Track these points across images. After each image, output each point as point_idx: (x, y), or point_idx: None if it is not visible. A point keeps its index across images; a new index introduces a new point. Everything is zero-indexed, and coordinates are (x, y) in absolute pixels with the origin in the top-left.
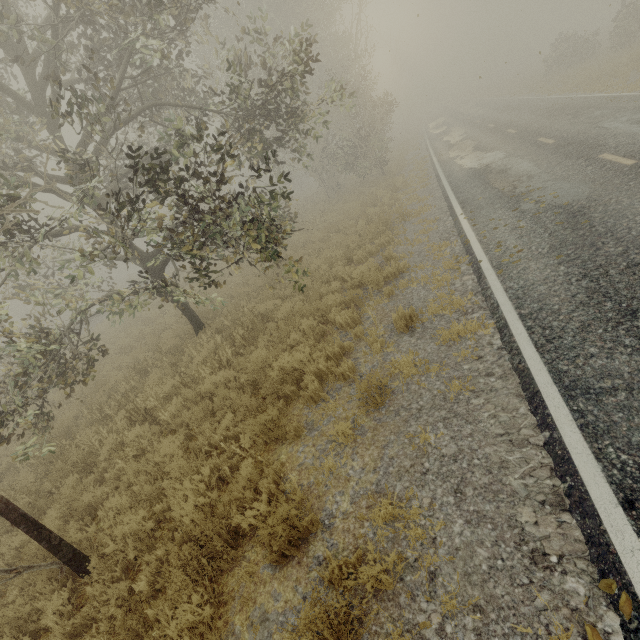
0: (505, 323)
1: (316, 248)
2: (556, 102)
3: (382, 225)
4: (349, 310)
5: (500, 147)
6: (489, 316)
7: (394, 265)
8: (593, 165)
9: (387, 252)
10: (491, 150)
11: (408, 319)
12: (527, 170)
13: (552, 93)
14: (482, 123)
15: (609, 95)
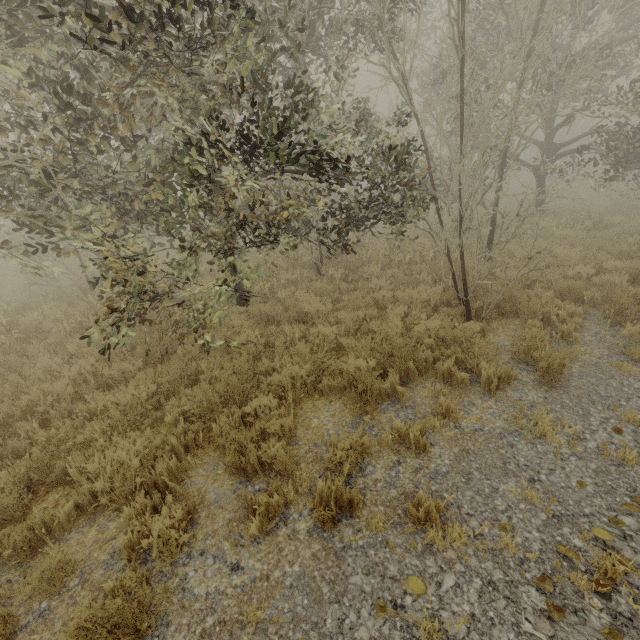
0: None
1: None
2: None
3: None
4: None
5: None
6: None
7: None
8: None
9: None
10: None
11: None
12: None
13: None
14: None
15: None
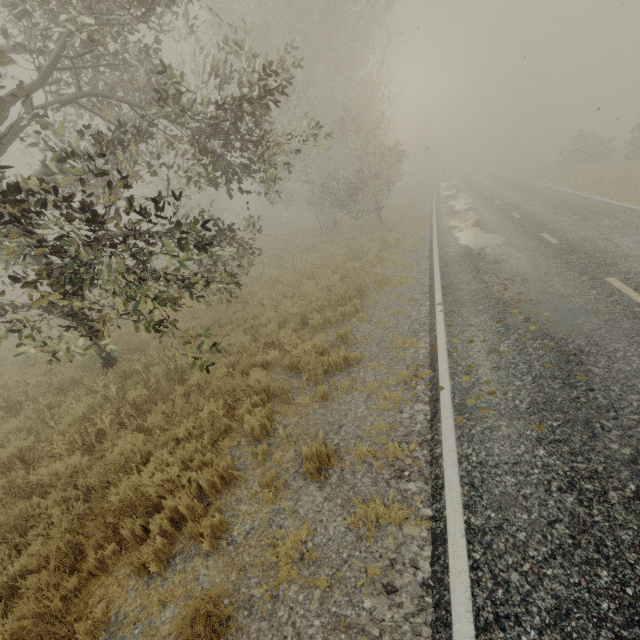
0: (444, 532)
1: (282, 292)
2: (565, 196)
3: (355, 287)
4: (262, 411)
5: (501, 230)
6: (427, 499)
7: (343, 353)
8: (598, 289)
9: (343, 330)
10: (491, 231)
11: (325, 457)
12: (523, 269)
13: (563, 185)
14: (490, 197)
15: (621, 204)
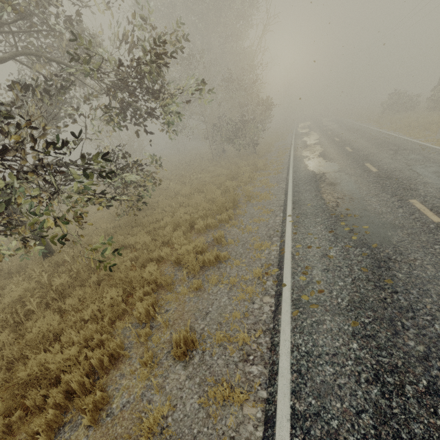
0: (274, 415)
1: (180, 202)
2: (384, 136)
3: (231, 200)
4: (148, 300)
5: (337, 160)
6: (265, 382)
7: (215, 253)
8: (404, 208)
9: (218, 234)
10: (330, 160)
11: (191, 341)
12: (351, 191)
13: (382, 128)
14: (331, 135)
15: (422, 143)
